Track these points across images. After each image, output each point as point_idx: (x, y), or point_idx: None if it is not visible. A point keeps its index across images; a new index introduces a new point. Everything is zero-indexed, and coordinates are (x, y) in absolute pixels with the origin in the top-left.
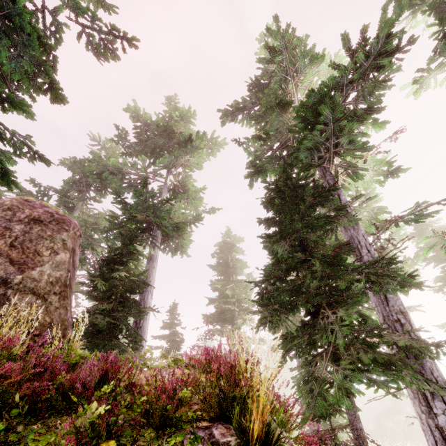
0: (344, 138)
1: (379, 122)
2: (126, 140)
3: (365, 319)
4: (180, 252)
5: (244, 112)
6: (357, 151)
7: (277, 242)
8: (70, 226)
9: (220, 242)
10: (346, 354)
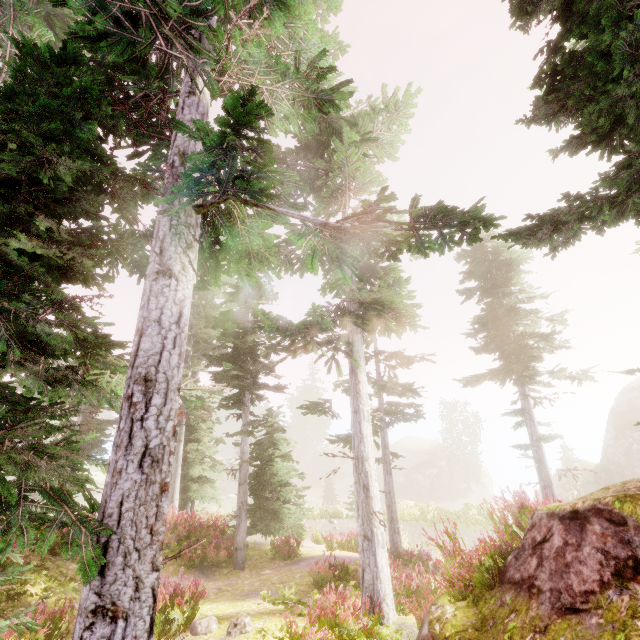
0: None
1: None
2: None
3: (100, 389)
4: None
5: None
6: (191, 5)
7: None
8: None
9: None
10: None
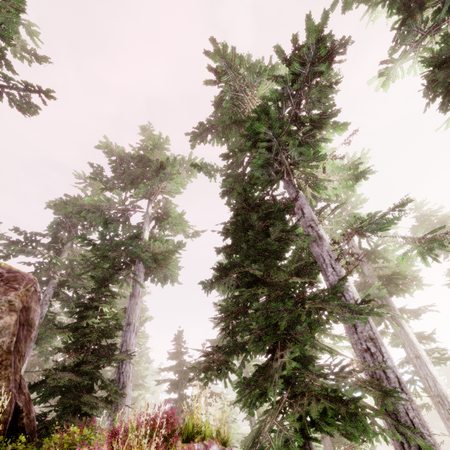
0: (292, 151)
1: (339, 125)
2: (103, 176)
3: (335, 349)
4: (170, 281)
5: (212, 132)
6: (311, 161)
7: (217, 279)
8: (21, 283)
9: (220, 261)
10: (299, 404)
